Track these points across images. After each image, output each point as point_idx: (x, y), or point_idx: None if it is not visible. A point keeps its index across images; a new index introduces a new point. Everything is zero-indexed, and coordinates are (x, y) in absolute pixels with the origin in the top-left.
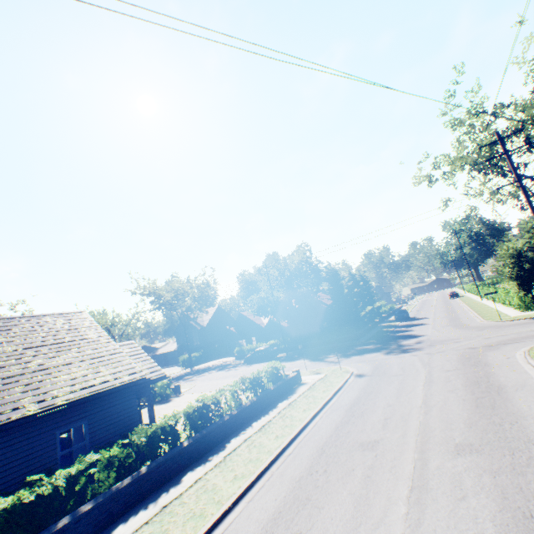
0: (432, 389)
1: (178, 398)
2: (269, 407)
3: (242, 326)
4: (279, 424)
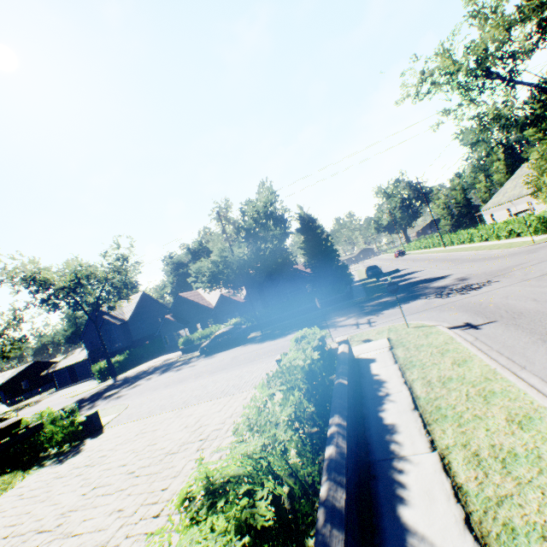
0: None
1: (96, 440)
2: (368, 433)
3: (182, 312)
4: (544, 509)
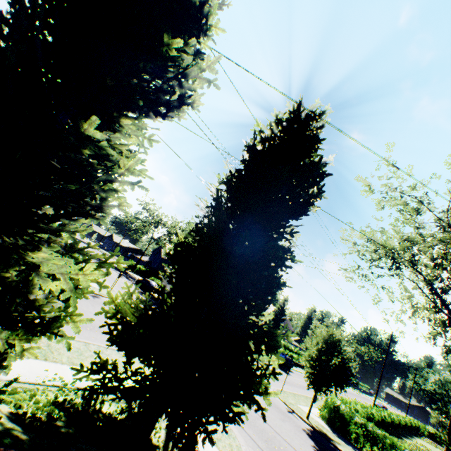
0: None
1: None
2: None
3: None
4: None
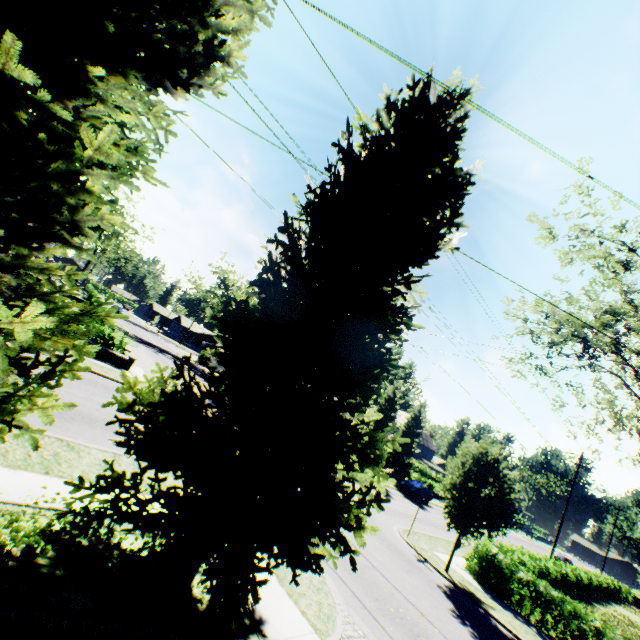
0: (71, 395)
1: None
2: None
3: None
4: None
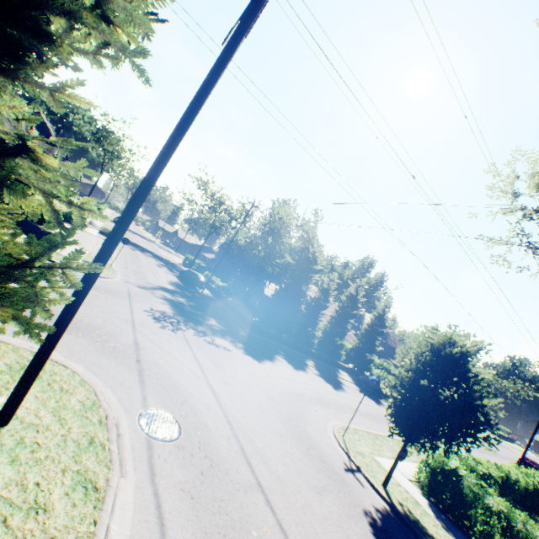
0: None
1: (66, 224)
2: None
3: None
4: None
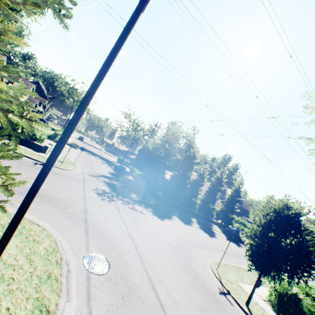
0: None
1: (50, 140)
2: None
3: None
4: None
